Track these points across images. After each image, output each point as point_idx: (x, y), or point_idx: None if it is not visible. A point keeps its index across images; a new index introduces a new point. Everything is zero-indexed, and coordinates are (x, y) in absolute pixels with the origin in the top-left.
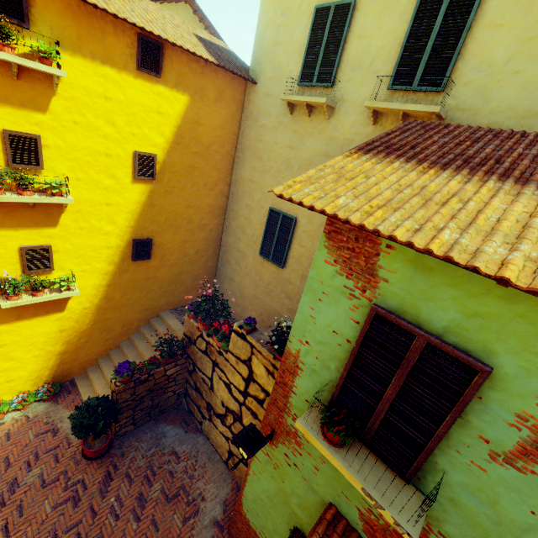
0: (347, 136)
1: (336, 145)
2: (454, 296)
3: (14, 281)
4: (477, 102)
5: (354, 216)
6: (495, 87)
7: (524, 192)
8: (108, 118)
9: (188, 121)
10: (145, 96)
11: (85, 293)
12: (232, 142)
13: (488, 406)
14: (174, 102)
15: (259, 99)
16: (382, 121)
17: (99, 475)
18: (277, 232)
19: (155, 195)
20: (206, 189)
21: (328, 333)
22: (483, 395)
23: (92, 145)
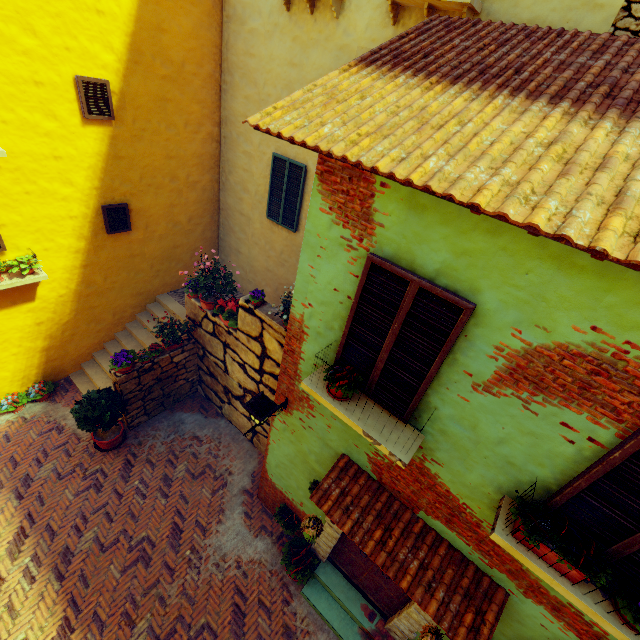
0: (362, 44)
1: (349, 59)
2: (445, 235)
3: None
4: None
5: (337, 147)
6: None
7: (530, 108)
8: (22, 21)
9: (145, 25)
10: None
11: (56, 278)
12: (214, 59)
13: (473, 343)
14: None
15: None
16: (405, 19)
17: (118, 463)
18: (285, 186)
19: (118, 142)
20: (188, 132)
21: (329, 292)
22: (469, 333)
23: (10, 67)
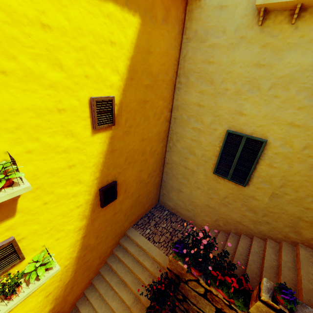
0: None
1: None
2: None
3: None
4: None
5: None
6: None
7: None
8: (50, 57)
9: (139, 50)
10: (93, 19)
11: (63, 255)
12: (173, 68)
13: None
14: (125, 27)
15: (207, 15)
16: None
17: None
18: (239, 154)
19: (114, 140)
20: (154, 119)
21: None
22: None
23: (37, 101)
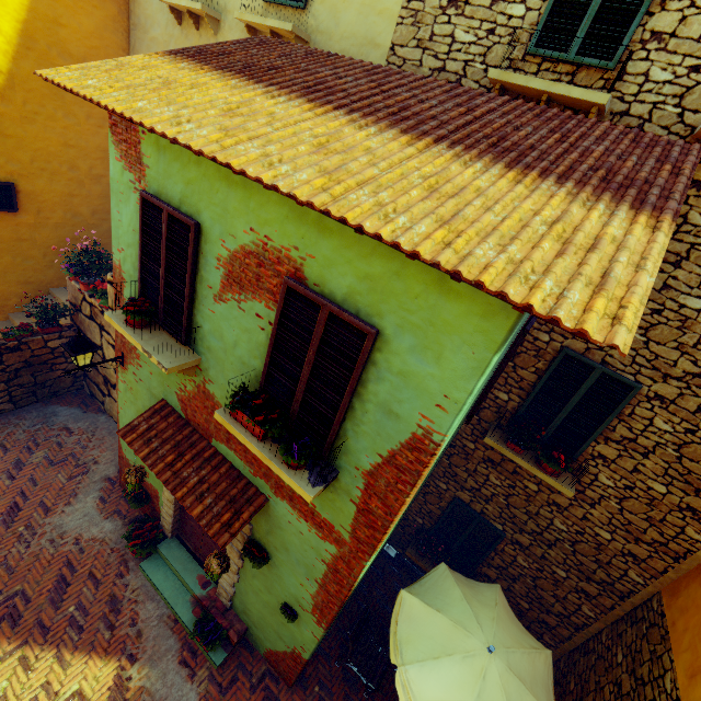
0: None
1: None
2: (178, 169)
3: None
4: (331, 25)
5: (85, 90)
6: (342, 9)
7: (247, 87)
8: None
9: (40, 17)
10: None
11: None
12: None
13: (207, 258)
14: None
15: None
16: None
17: None
18: None
19: (5, 120)
20: (91, 124)
21: (131, 233)
22: (204, 250)
23: None
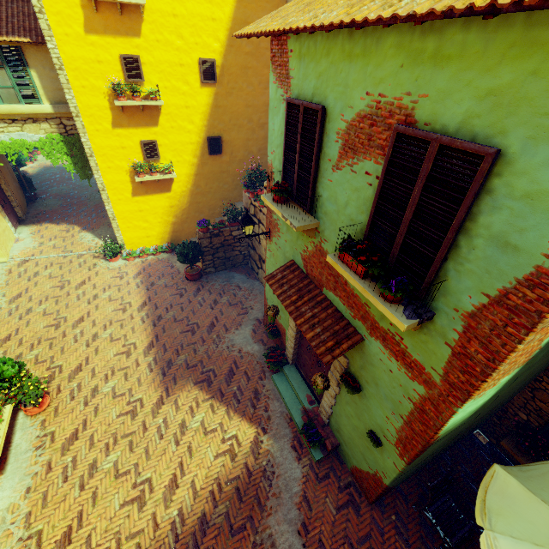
0: None
1: None
2: (313, 68)
3: (140, 164)
4: None
5: (258, 29)
6: None
7: None
8: (177, 33)
9: (237, 22)
10: (200, 6)
11: (181, 180)
12: None
13: (329, 136)
14: (224, 7)
15: None
16: None
17: (194, 288)
18: None
19: (219, 97)
20: (260, 88)
21: (279, 137)
22: (327, 130)
23: (170, 58)
